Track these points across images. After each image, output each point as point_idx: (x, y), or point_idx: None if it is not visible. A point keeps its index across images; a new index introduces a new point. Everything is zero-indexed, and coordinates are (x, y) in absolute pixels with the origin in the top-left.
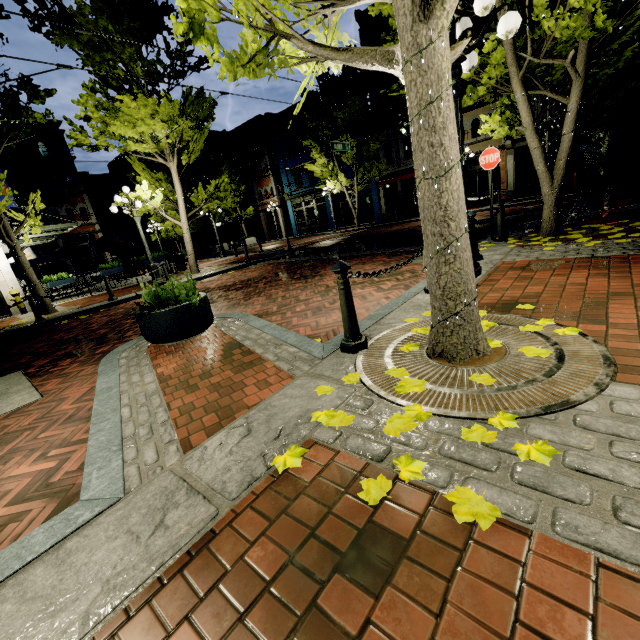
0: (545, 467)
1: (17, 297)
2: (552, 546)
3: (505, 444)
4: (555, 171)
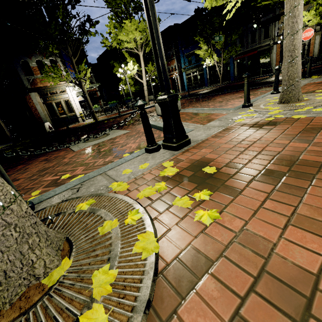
0: (321, 111)
1: (81, 114)
2: (320, 118)
3: (308, 110)
4: None
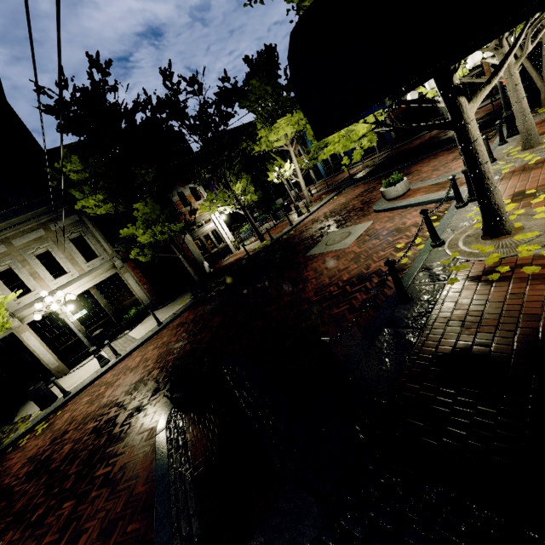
0: None
1: (235, 242)
2: None
3: None
4: (543, 74)
